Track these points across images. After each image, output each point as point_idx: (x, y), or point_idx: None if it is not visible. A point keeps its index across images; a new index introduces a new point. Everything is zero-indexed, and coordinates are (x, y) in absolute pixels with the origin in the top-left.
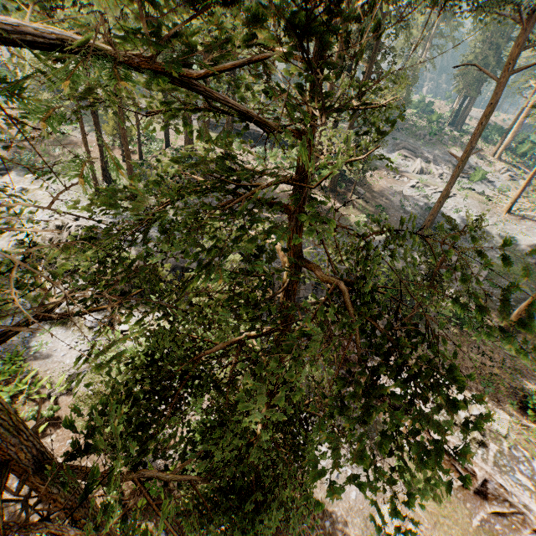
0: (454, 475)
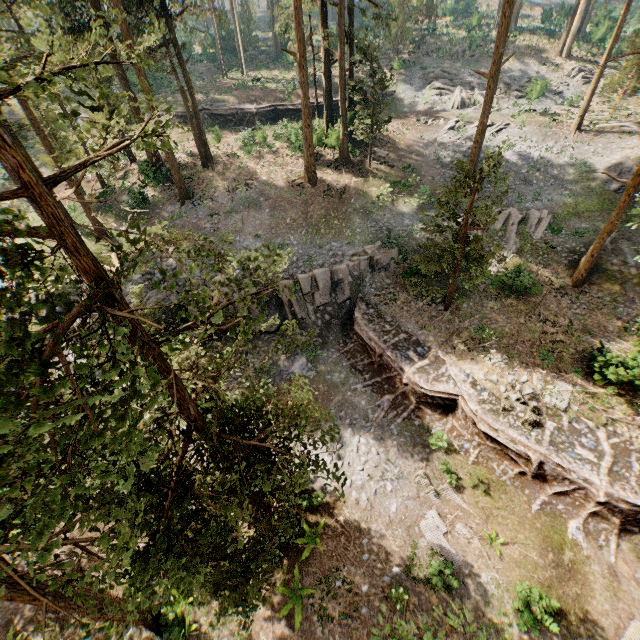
0: (509, 464)
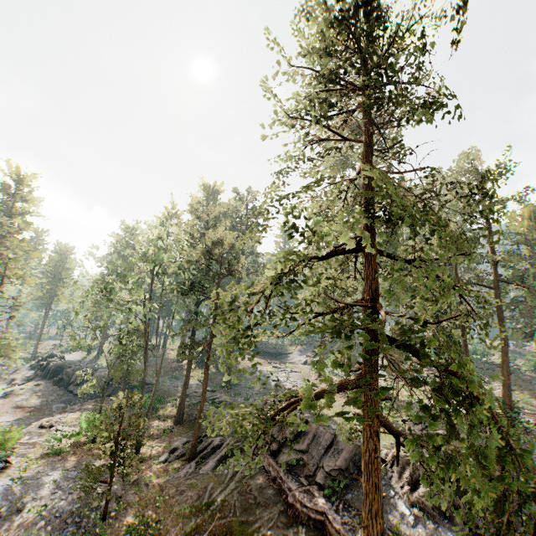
0: None
